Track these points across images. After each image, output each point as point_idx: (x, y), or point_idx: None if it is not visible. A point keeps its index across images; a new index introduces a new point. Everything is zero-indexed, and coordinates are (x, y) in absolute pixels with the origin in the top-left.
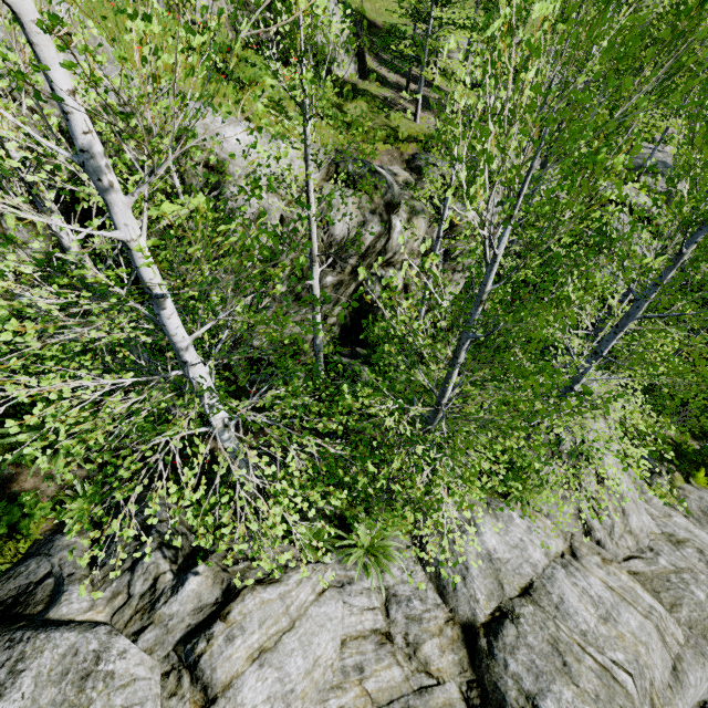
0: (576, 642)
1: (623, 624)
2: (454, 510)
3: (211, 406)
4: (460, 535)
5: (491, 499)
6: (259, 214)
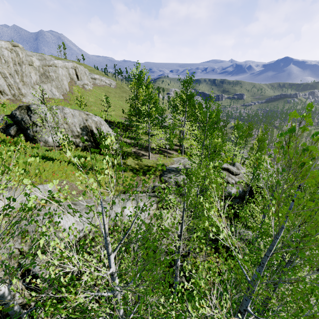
0: None
1: None
2: None
3: None
4: None
5: None
6: None
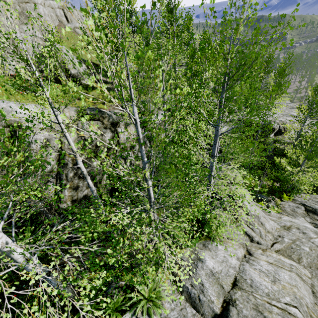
0: (266, 301)
1: (282, 280)
2: (172, 256)
3: (10, 251)
4: (195, 267)
5: (205, 241)
6: (42, 141)
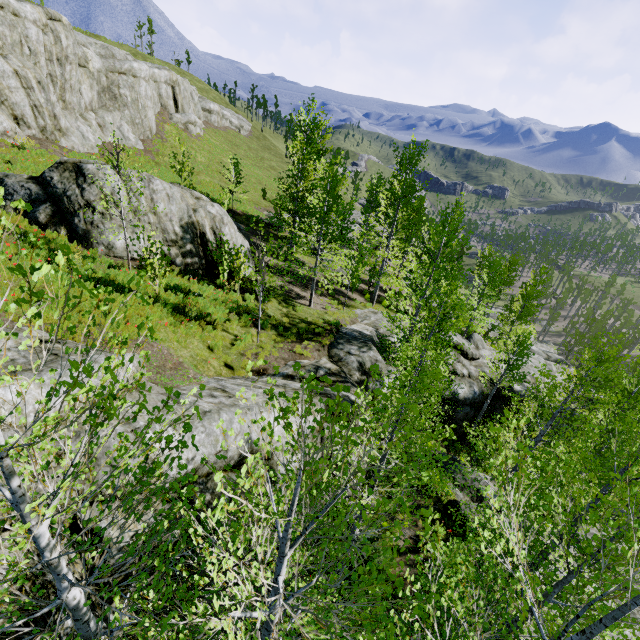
0: None
1: None
2: None
3: None
4: None
5: None
6: None
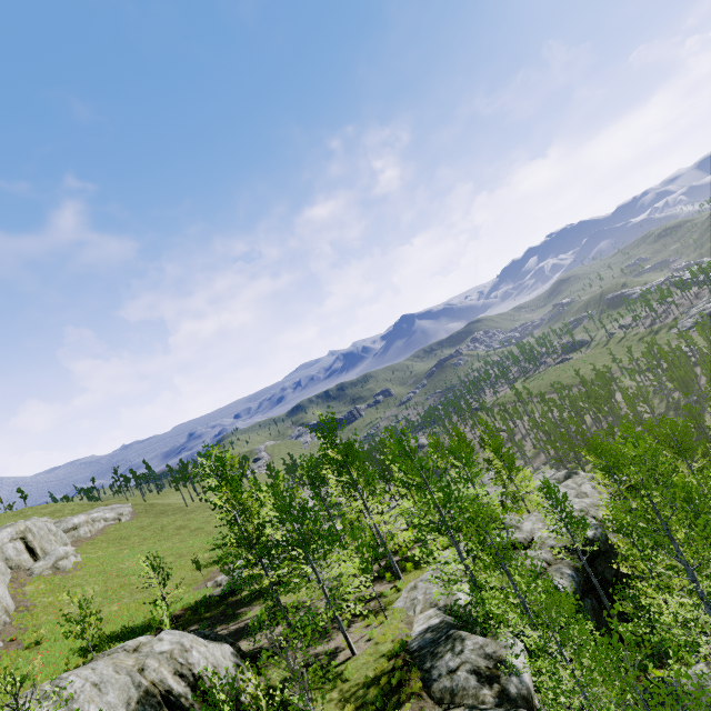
0: None
1: None
2: None
3: None
4: None
5: None
6: None
